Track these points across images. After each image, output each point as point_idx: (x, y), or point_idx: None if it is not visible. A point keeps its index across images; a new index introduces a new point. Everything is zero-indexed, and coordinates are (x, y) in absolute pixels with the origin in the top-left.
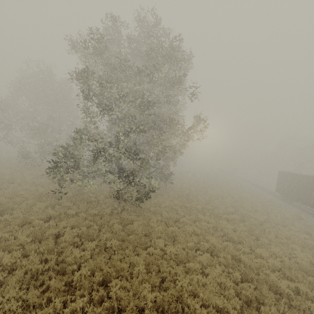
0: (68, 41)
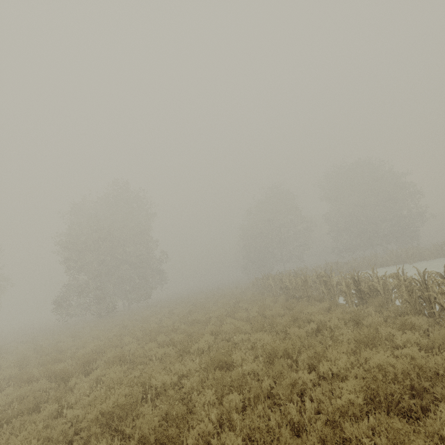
0: None
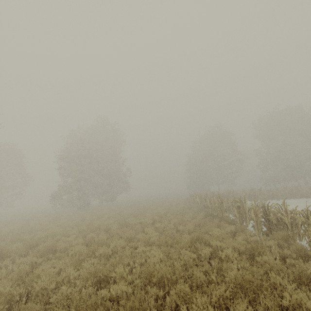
0: None
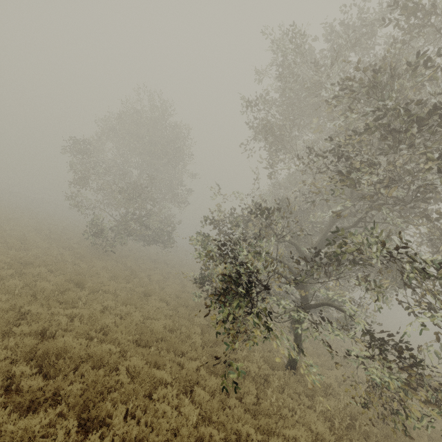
0: (266, 38)
